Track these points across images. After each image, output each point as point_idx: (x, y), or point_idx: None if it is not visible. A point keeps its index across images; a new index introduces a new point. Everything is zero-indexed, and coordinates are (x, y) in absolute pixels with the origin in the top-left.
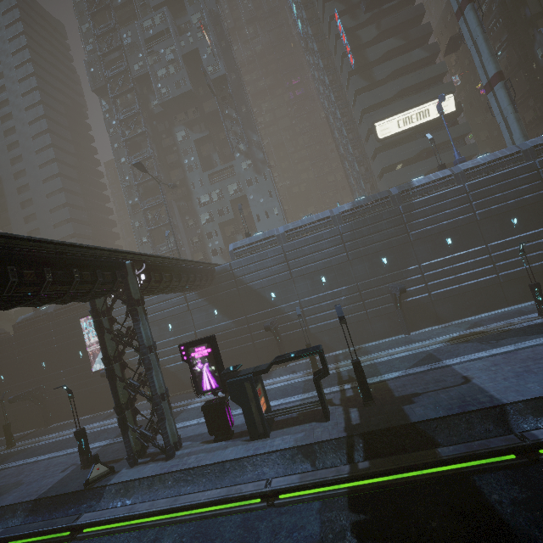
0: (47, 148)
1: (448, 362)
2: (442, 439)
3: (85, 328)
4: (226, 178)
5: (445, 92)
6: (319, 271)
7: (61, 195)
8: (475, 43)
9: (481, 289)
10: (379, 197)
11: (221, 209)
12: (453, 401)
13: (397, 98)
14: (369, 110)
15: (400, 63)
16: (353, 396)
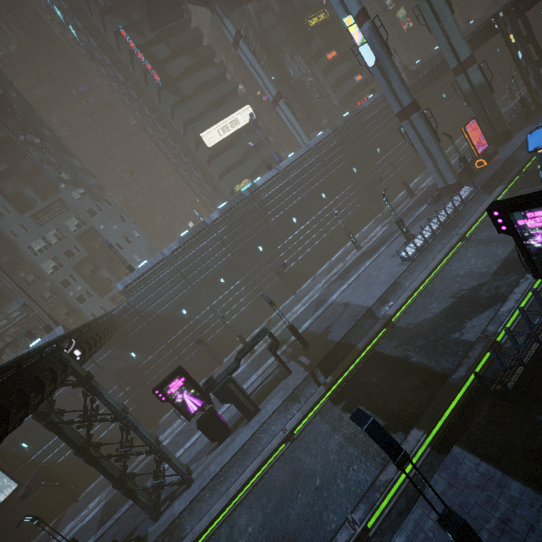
0: None
1: (331, 300)
2: (354, 341)
3: None
4: (57, 214)
5: (243, 103)
6: (216, 276)
7: None
8: (255, 69)
9: (323, 246)
10: (238, 200)
11: (68, 249)
12: (349, 319)
13: (208, 110)
14: (189, 122)
15: (200, 79)
16: (294, 351)
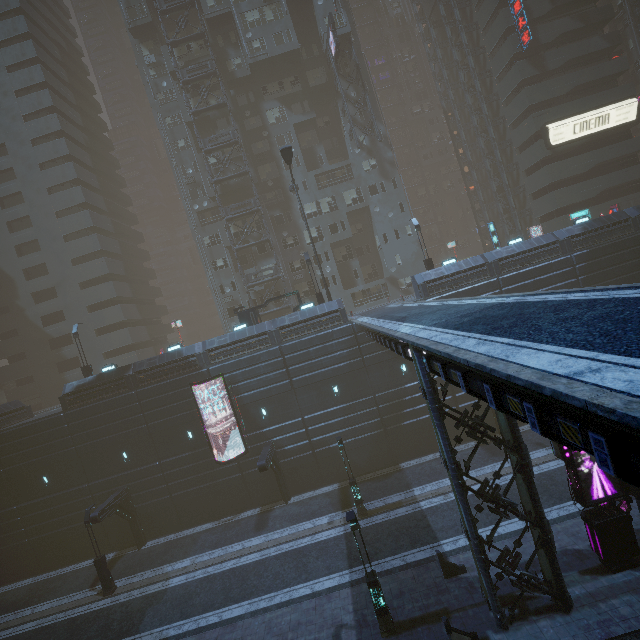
0: (43, 112)
1: None
2: None
3: (197, 398)
4: (337, 182)
5: (625, 95)
6: None
7: (75, 190)
8: None
9: None
10: (617, 219)
11: (334, 223)
12: None
13: (566, 97)
14: (533, 108)
15: (577, 51)
16: None
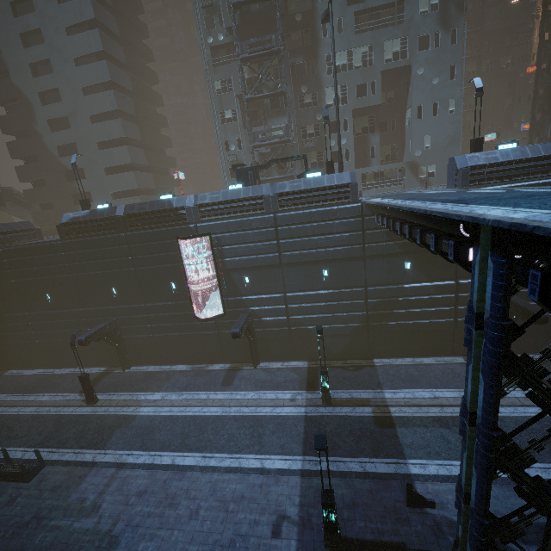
0: None
1: None
2: None
3: (182, 252)
4: (380, 26)
5: None
6: None
7: (84, 1)
8: None
9: None
10: None
11: (363, 84)
12: None
13: None
14: None
15: None
16: None
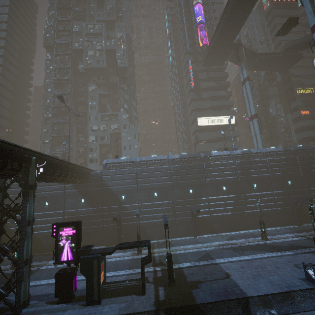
0: None
1: (217, 261)
2: None
3: None
4: (111, 120)
5: (231, 113)
6: (154, 189)
7: None
8: (248, 98)
9: (235, 218)
10: (194, 156)
11: (104, 136)
12: (221, 290)
13: (210, 109)
14: (196, 110)
15: (214, 94)
16: (161, 277)
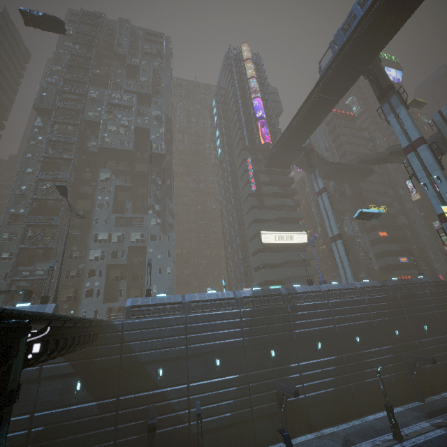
0: None
1: None
2: None
3: None
4: (132, 225)
5: (302, 229)
6: (215, 352)
7: None
8: (326, 212)
9: (340, 397)
10: (273, 292)
11: (117, 251)
12: None
13: (274, 221)
14: (257, 221)
15: (280, 202)
16: None
